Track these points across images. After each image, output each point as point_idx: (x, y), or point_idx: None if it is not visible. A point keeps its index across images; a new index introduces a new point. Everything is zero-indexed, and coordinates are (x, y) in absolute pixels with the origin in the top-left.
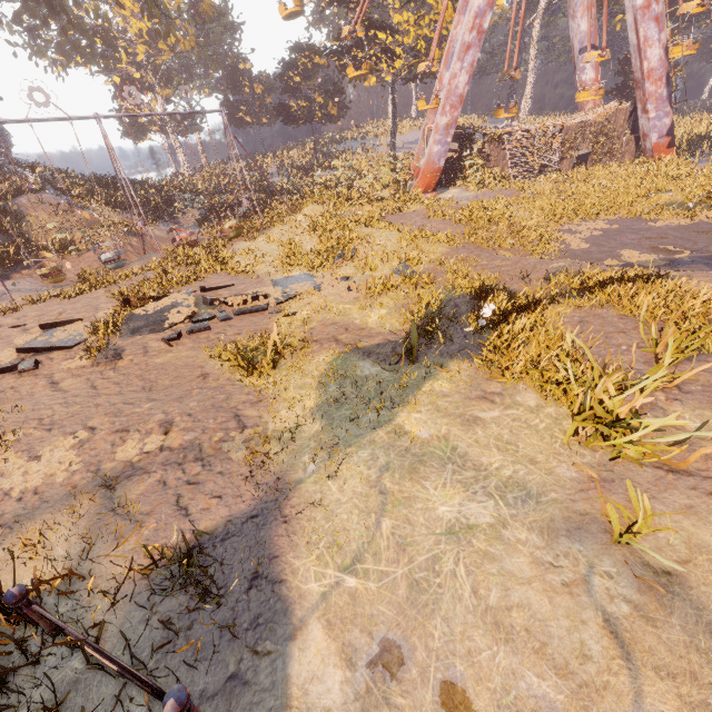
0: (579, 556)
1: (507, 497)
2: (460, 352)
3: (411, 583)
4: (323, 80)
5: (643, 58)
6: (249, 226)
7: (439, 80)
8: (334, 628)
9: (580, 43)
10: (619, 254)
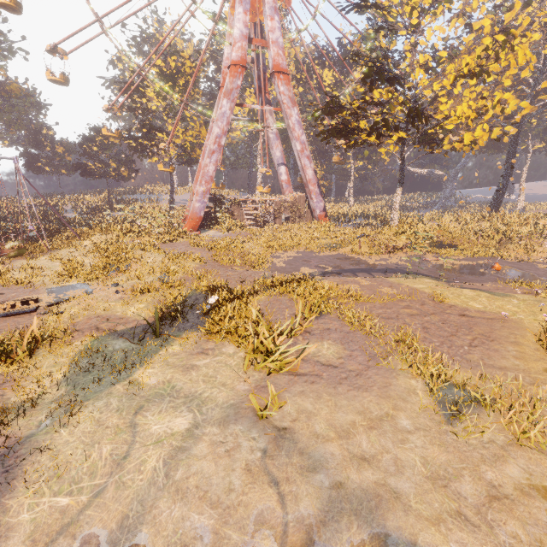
0: (239, 433)
1: (203, 409)
2: (192, 327)
3: (118, 485)
4: (117, 153)
5: (305, 173)
6: (34, 247)
7: (200, 166)
8: (38, 543)
9: (277, 161)
10: (299, 269)
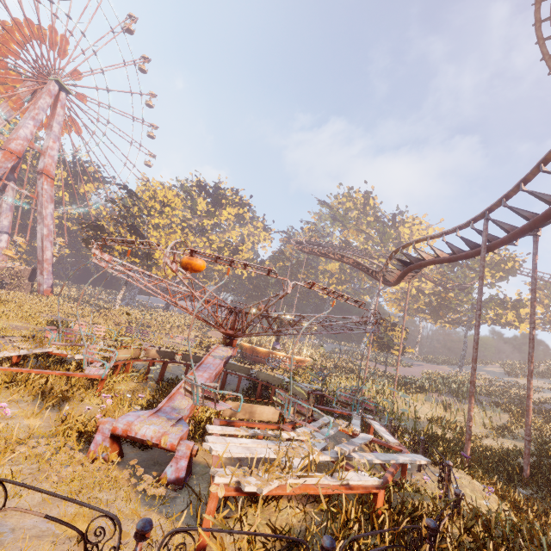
0: None
1: None
2: None
3: None
4: None
5: (44, 253)
6: None
7: None
8: None
9: (1, 228)
10: None
